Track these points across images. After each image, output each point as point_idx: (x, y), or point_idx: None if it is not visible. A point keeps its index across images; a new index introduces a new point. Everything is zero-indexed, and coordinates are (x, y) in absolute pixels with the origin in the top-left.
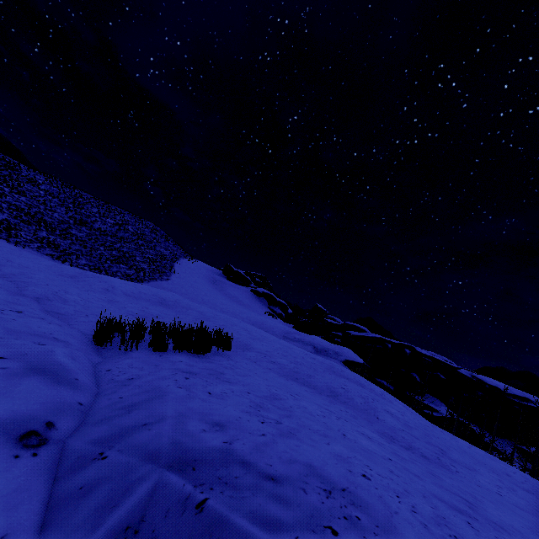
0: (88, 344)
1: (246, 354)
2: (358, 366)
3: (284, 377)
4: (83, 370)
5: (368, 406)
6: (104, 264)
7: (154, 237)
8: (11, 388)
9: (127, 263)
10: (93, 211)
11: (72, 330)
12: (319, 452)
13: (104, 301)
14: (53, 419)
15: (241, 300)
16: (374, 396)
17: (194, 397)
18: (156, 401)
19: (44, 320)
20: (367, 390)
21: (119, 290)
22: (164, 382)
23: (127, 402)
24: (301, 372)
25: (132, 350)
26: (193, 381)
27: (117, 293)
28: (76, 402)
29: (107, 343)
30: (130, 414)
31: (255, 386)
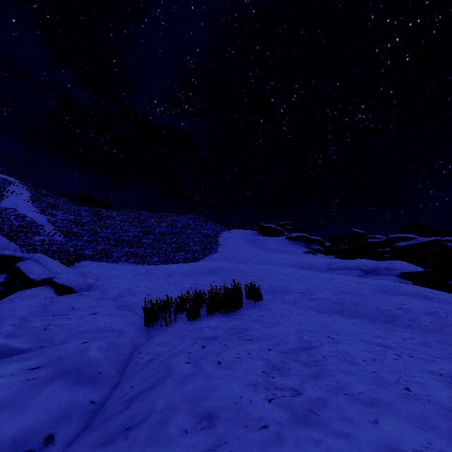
0: (141, 327)
1: (284, 298)
2: (418, 276)
3: (325, 313)
4: (114, 359)
5: (441, 323)
6: (169, 256)
7: (197, 224)
8: (30, 400)
9: (184, 250)
10: (152, 222)
11: (133, 317)
12: (356, 451)
13: (164, 285)
14: (55, 431)
15: (279, 249)
16: (446, 308)
17: (196, 374)
18: (156, 387)
19: (111, 315)
20: (436, 301)
21: (176, 272)
22: (176, 359)
23: (134, 393)
24: (345, 302)
25: (172, 324)
26: (208, 350)
27: (175, 275)
28: (88, 401)
29: (153, 323)
30: (126, 411)
31: (282, 336)
